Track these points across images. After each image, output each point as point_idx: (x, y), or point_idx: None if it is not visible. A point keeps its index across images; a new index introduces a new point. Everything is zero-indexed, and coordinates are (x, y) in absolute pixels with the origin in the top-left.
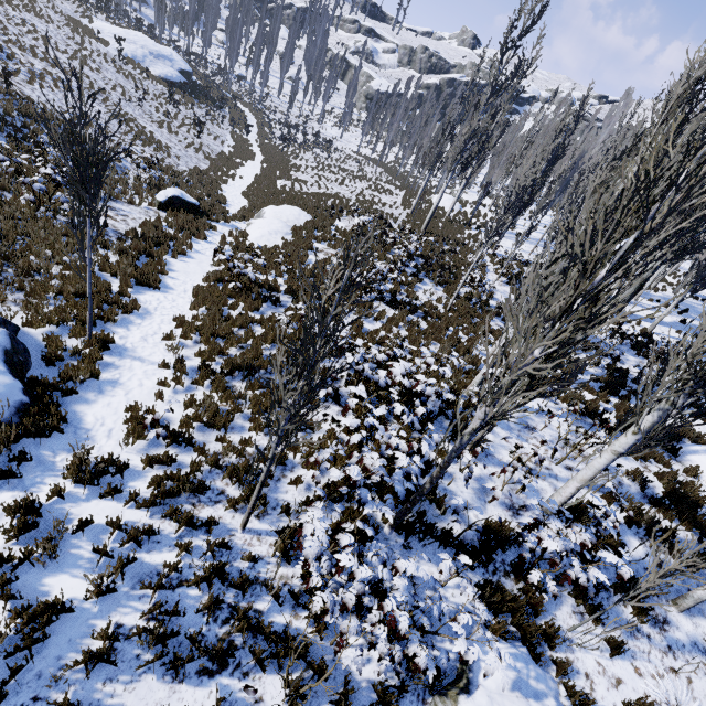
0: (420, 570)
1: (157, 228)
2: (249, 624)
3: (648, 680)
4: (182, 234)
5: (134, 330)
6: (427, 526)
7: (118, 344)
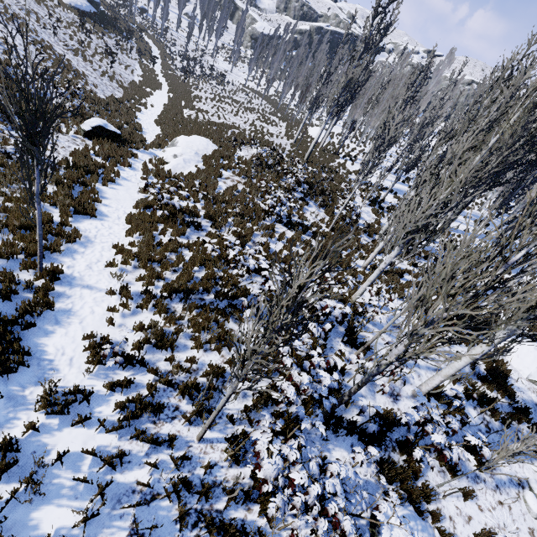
0: (349, 471)
1: (86, 157)
2: (215, 526)
3: (486, 513)
4: (109, 162)
5: (78, 259)
6: (338, 420)
7: (66, 274)
